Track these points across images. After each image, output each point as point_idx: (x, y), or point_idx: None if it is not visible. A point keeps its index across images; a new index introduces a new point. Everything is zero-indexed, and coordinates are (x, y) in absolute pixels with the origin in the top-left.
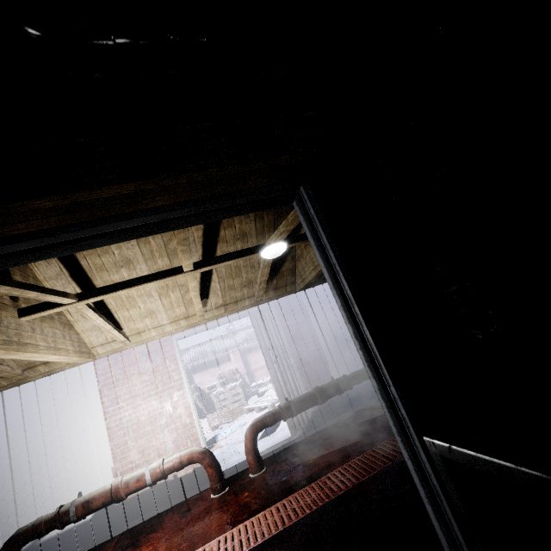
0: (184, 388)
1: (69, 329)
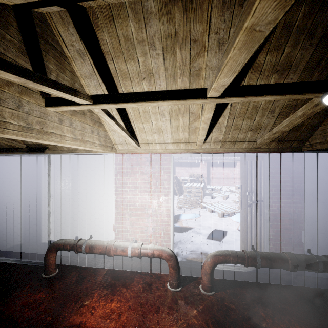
0: (169, 196)
1: (98, 126)
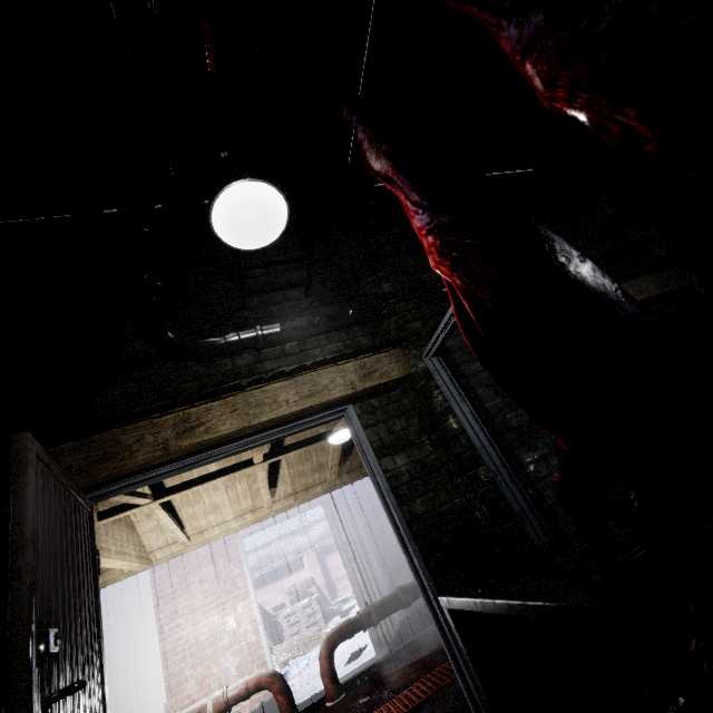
0: (250, 597)
1: (132, 531)
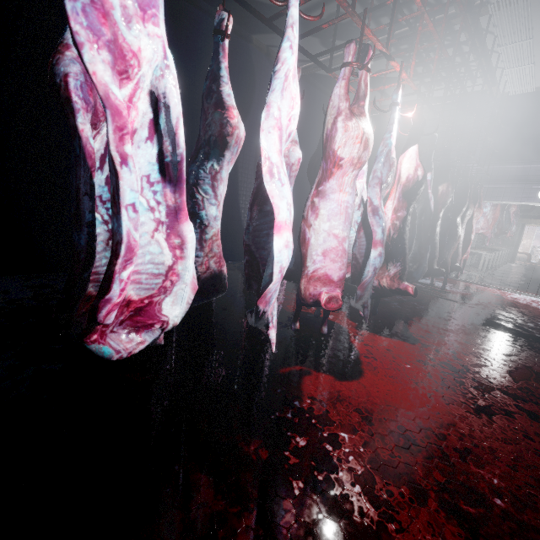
0: (532, 240)
1: None
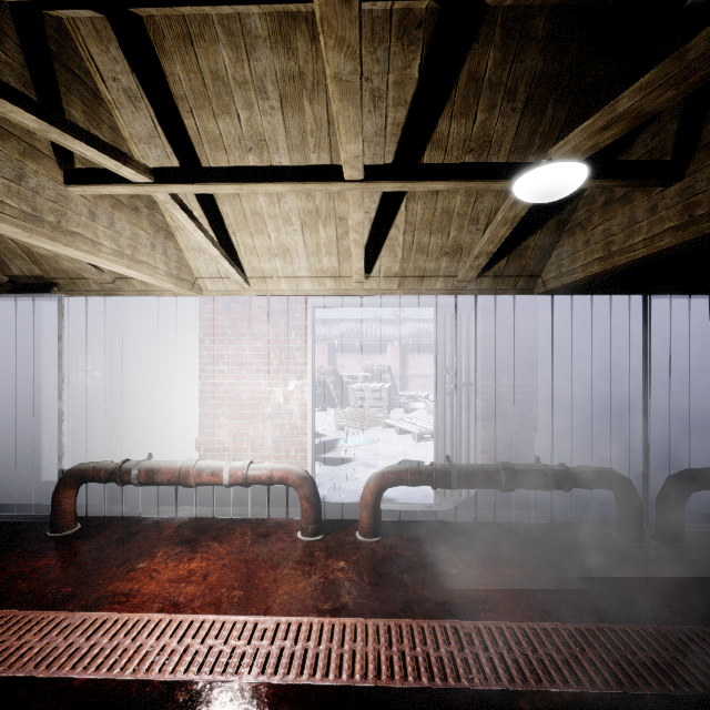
0: (306, 379)
1: (165, 237)
